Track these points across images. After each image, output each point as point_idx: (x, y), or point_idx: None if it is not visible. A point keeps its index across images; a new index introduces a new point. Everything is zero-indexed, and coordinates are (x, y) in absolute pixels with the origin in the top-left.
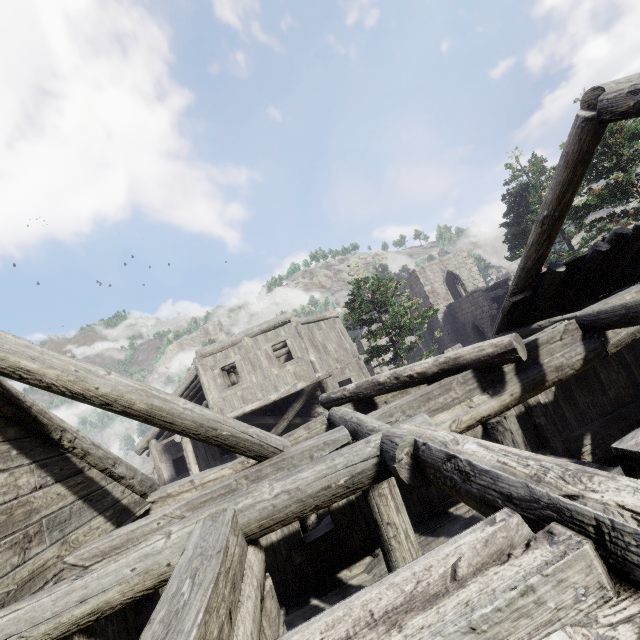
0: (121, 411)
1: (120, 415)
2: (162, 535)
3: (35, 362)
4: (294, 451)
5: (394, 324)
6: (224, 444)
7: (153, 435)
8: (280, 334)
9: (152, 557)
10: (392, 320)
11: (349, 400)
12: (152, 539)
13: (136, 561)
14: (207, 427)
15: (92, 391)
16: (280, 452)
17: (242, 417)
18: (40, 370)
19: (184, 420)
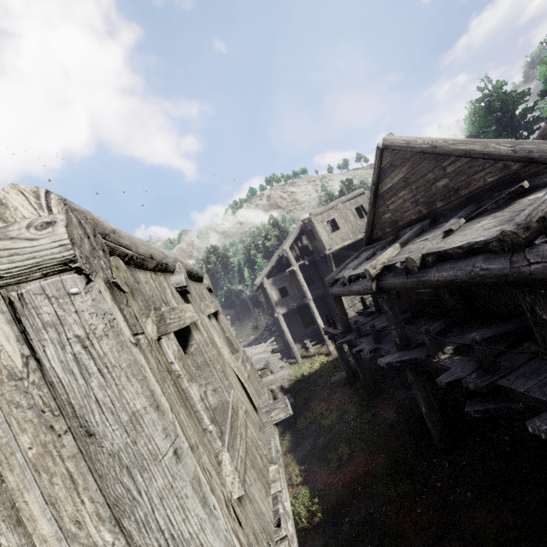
0: None
1: None
2: None
3: None
4: None
5: None
6: None
7: (265, 275)
8: (358, 201)
9: None
10: None
11: None
12: None
13: None
14: None
15: None
16: None
17: (339, 250)
18: None
19: None
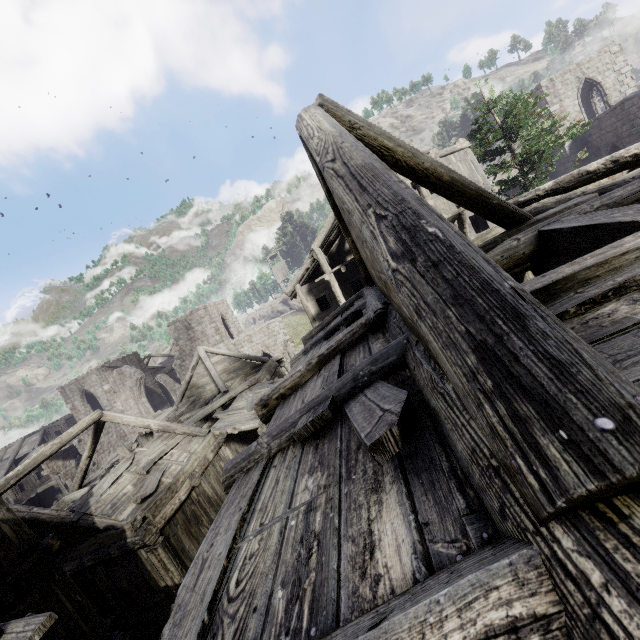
0: (434, 183)
1: (429, 188)
2: (511, 241)
3: (391, 142)
4: (546, 214)
5: (529, 150)
6: (492, 212)
7: (297, 281)
8: None
9: (512, 250)
10: (531, 143)
11: (542, 199)
12: (505, 243)
13: (502, 252)
14: (484, 197)
15: (420, 165)
16: (528, 220)
17: None
18: (394, 148)
19: (471, 190)
